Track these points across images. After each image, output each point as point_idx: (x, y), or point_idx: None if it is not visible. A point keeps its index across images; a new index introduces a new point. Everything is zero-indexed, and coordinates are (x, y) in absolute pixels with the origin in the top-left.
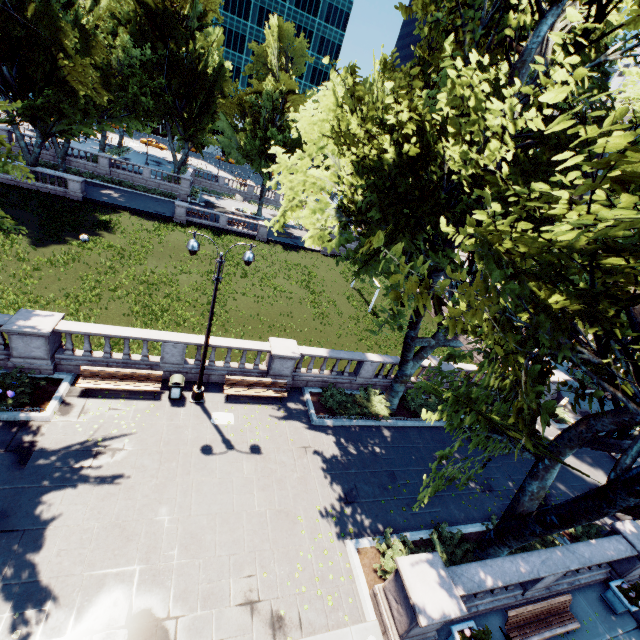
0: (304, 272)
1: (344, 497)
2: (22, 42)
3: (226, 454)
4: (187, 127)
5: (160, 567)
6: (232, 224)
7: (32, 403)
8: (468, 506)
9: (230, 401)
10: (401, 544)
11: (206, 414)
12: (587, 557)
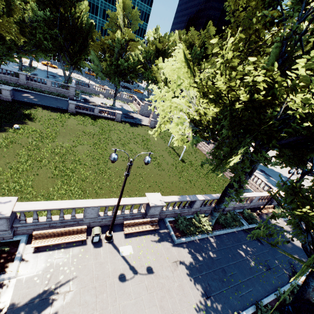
0: (143, 139)
1: (205, 294)
2: None
3: (134, 278)
4: (72, 57)
5: None
6: (101, 112)
7: (0, 266)
8: (263, 282)
9: (127, 236)
10: None
11: (116, 249)
12: None
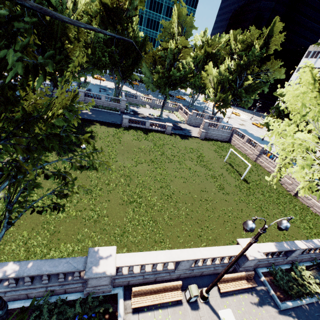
0: (197, 154)
1: None
2: (45, 35)
3: None
4: (124, 72)
5: None
6: (152, 125)
7: None
8: None
9: (222, 294)
10: None
11: (215, 314)
12: None
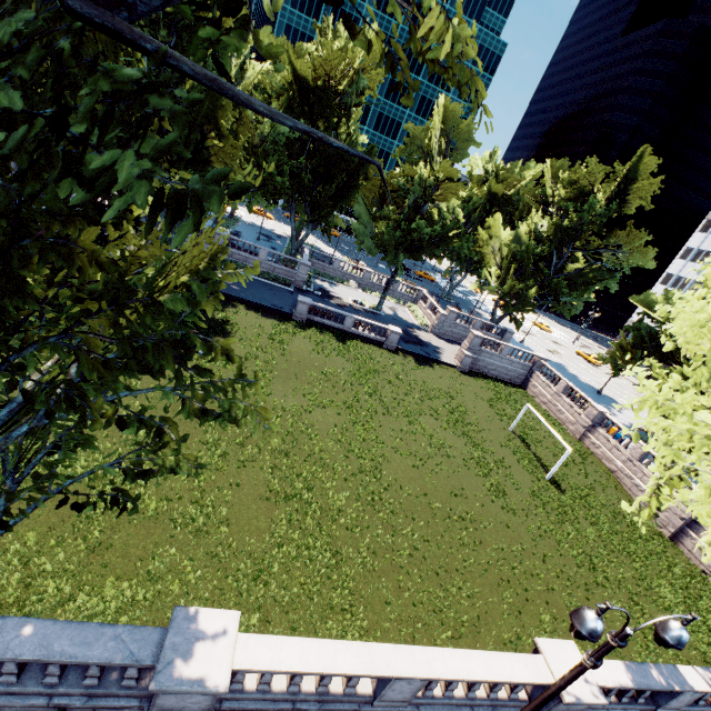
0: (450, 403)
1: None
2: None
3: None
4: (317, 208)
5: None
6: (358, 326)
7: None
8: None
9: None
10: None
11: None
12: None
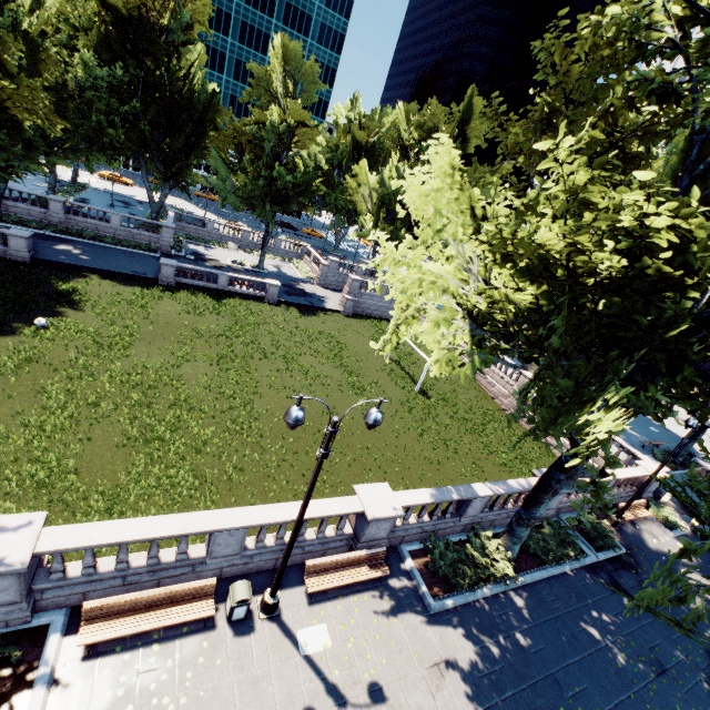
0: (331, 343)
1: None
2: None
3: None
4: (169, 163)
5: None
6: (234, 284)
7: None
8: None
9: (314, 599)
10: None
11: (289, 638)
12: None
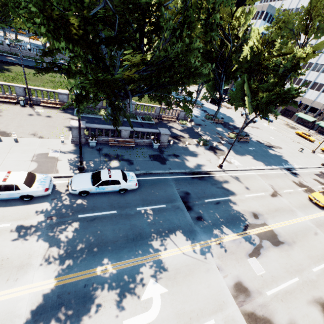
0: None
1: None
2: None
3: (37, 116)
4: None
5: (9, 128)
6: None
7: None
8: None
9: (44, 108)
10: (87, 131)
11: (33, 109)
12: (139, 129)
